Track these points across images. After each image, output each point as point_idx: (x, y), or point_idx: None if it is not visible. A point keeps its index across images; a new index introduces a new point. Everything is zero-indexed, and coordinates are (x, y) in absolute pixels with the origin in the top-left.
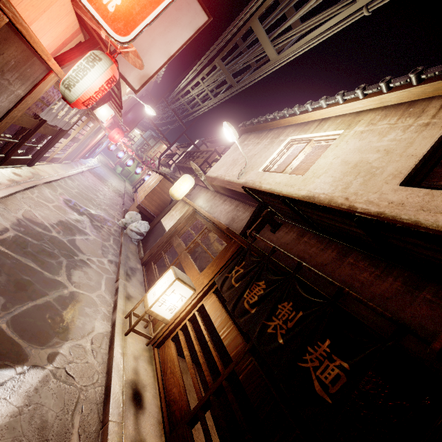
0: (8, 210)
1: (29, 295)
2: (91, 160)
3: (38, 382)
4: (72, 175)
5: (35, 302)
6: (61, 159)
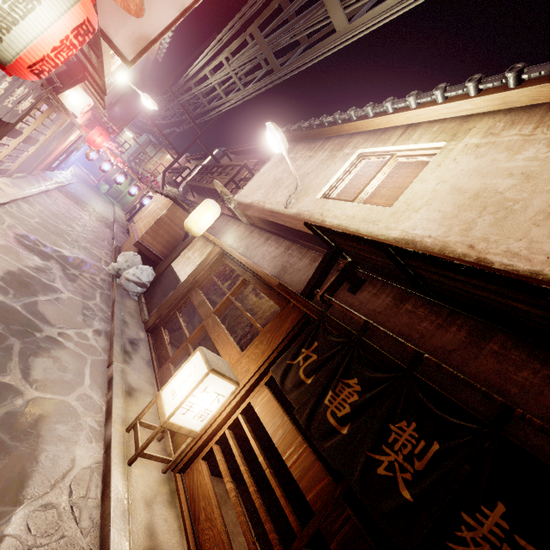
0: None
1: None
2: (61, 173)
3: None
4: (29, 195)
5: None
6: (9, 170)
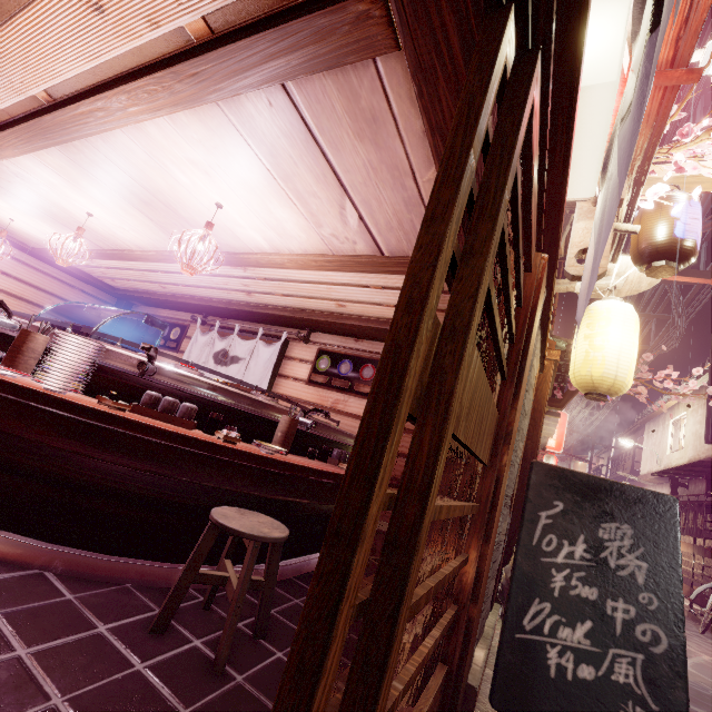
0: None
1: None
2: None
3: None
4: None
5: None
6: None
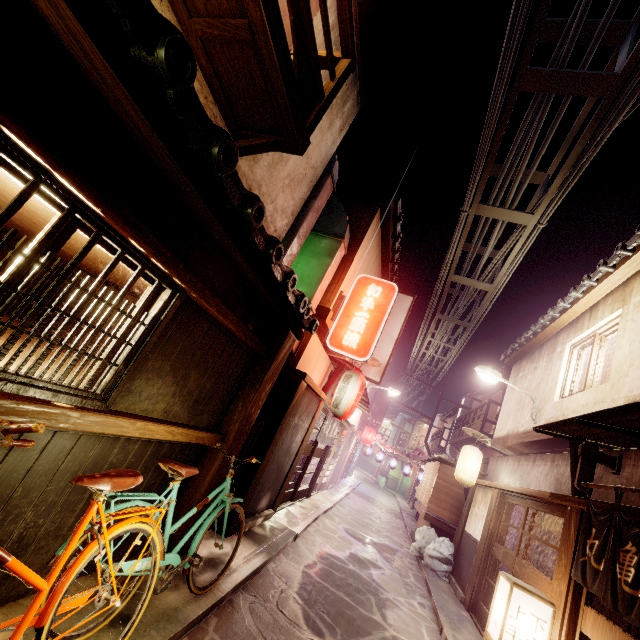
0: (309, 543)
1: (356, 630)
2: (349, 478)
3: None
4: (340, 499)
5: (364, 638)
6: (326, 483)
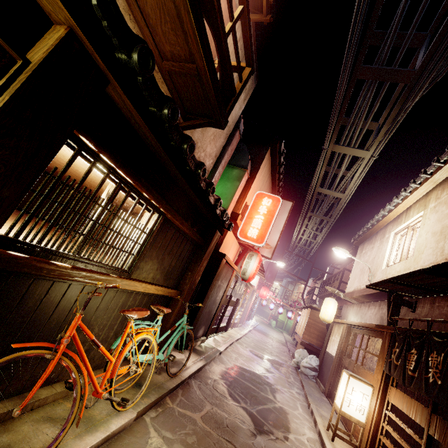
0: (228, 357)
1: (258, 402)
2: (251, 321)
3: (284, 447)
4: (246, 333)
5: (263, 406)
6: (237, 323)
